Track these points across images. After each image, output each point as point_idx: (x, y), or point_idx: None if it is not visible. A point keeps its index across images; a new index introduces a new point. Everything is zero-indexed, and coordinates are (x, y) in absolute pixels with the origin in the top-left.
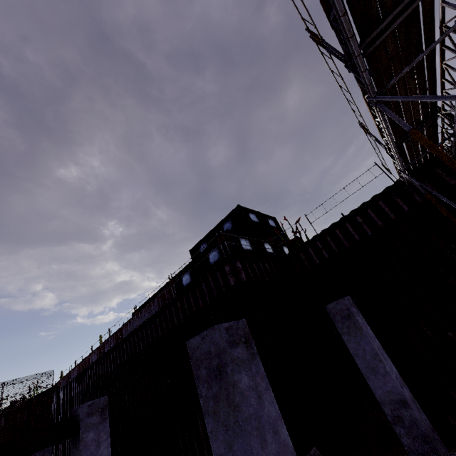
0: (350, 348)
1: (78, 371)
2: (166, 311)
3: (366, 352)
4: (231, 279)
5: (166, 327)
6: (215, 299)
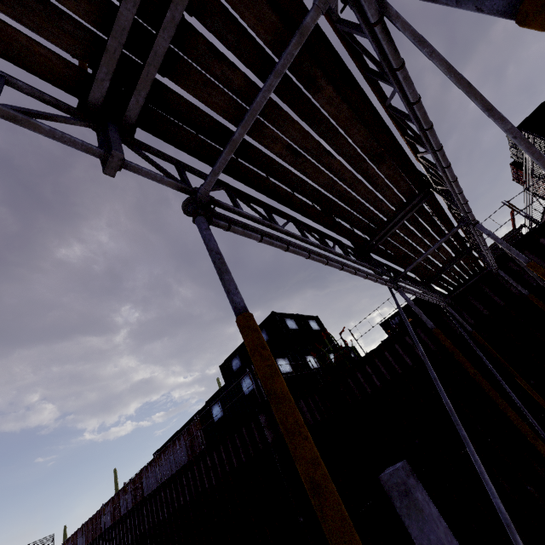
0: (413, 535)
1: (87, 532)
2: (194, 465)
3: (431, 542)
4: (268, 433)
5: (195, 489)
6: (251, 456)
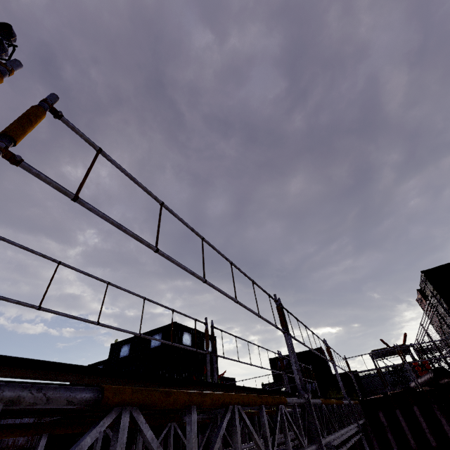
0: None
1: None
2: None
3: None
4: None
5: None
6: None
